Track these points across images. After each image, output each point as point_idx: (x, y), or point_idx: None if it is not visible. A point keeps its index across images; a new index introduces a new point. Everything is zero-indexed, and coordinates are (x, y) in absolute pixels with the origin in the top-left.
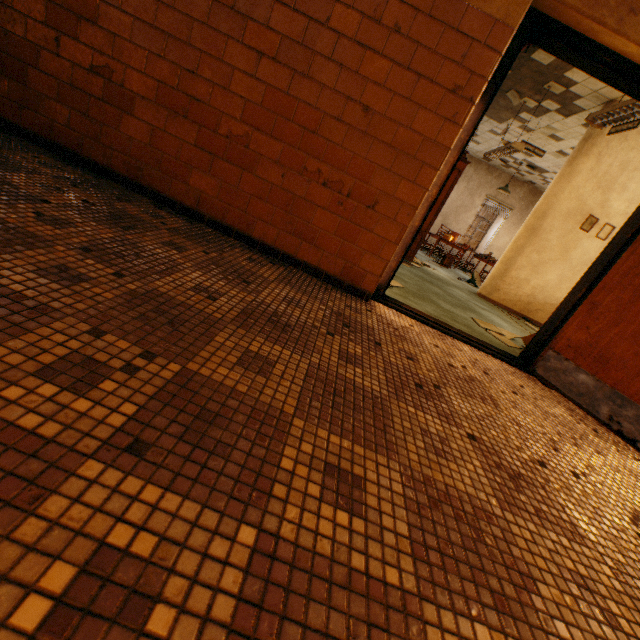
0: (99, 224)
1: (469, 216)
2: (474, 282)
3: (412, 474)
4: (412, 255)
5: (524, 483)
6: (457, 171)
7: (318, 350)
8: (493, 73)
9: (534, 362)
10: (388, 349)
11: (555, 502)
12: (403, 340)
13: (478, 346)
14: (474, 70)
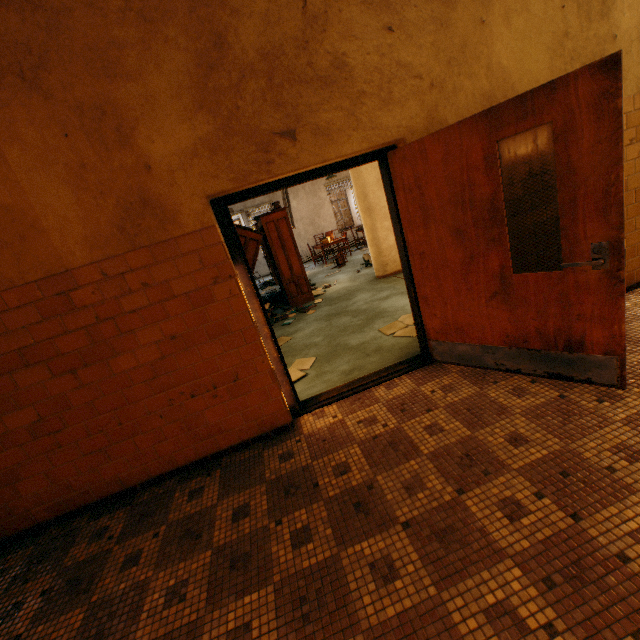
0: (67, 611)
1: (327, 208)
2: (370, 264)
3: (374, 632)
4: (310, 295)
5: (451, 535)
6: (283, 219)
7: (276, 558)
8: (229, 245)
9: (430, 354)
10: (325, 481)
11: (475, 530)
12: (333, 449)
13: (390, 377)
14: (215, 262)
